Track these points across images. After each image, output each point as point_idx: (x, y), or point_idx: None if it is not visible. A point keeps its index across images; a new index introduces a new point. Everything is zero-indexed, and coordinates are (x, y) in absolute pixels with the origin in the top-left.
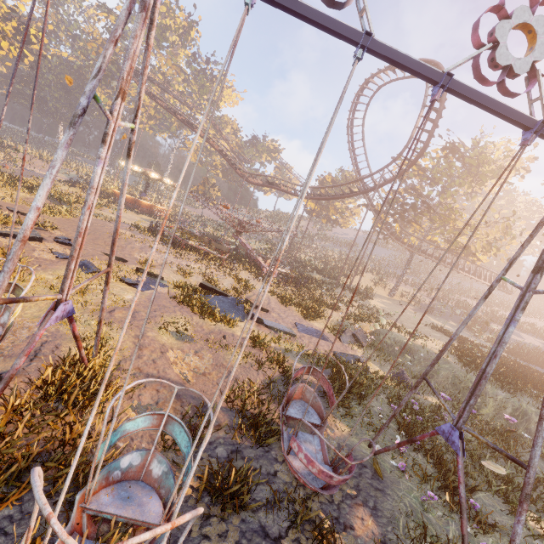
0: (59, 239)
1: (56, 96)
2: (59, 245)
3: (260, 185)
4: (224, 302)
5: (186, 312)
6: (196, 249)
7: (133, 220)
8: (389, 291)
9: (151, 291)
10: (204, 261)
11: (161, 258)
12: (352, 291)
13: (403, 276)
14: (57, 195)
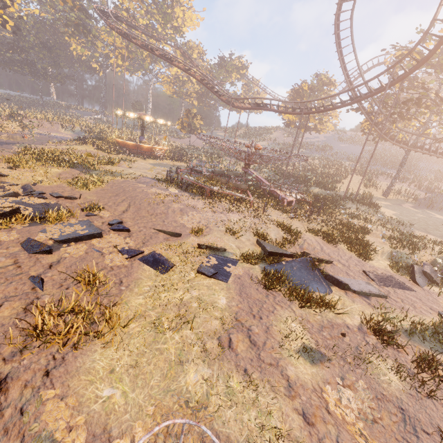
0: (114, 225)
1: (41, 57)
2: (117, 234)
3: (248, 109)
4: (298, 268)
5: (282, 302)
6: (217, 191)
7: (147, 169)
8: (381, 190)
9: (231, 278)
10: (234, 206)
11: (203, 218)
12: (360, 202)
13: (398, 175)
14: (80, 161)
